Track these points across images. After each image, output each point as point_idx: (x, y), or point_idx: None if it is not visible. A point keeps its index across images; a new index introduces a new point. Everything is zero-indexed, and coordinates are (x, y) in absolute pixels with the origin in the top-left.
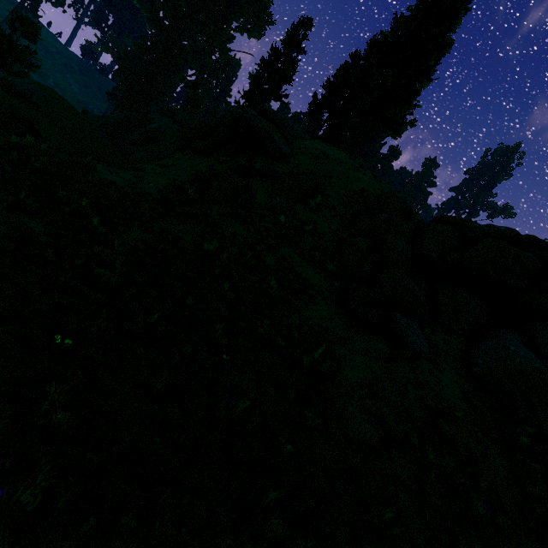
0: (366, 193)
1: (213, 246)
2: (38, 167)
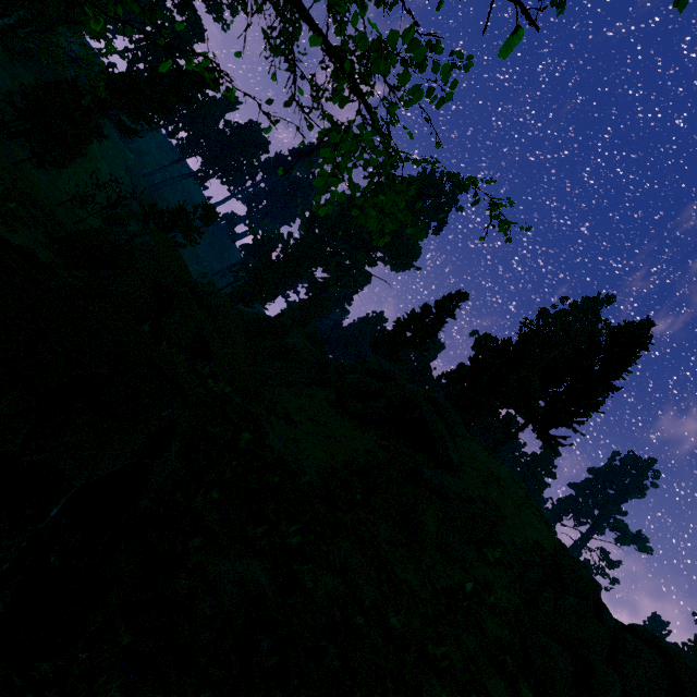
0: (541, 548)
1: (399, 617)
2: (241, 447)
